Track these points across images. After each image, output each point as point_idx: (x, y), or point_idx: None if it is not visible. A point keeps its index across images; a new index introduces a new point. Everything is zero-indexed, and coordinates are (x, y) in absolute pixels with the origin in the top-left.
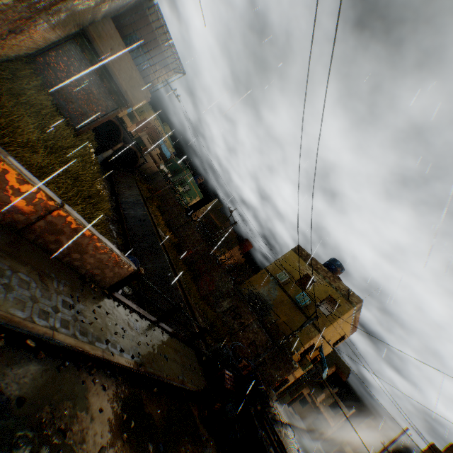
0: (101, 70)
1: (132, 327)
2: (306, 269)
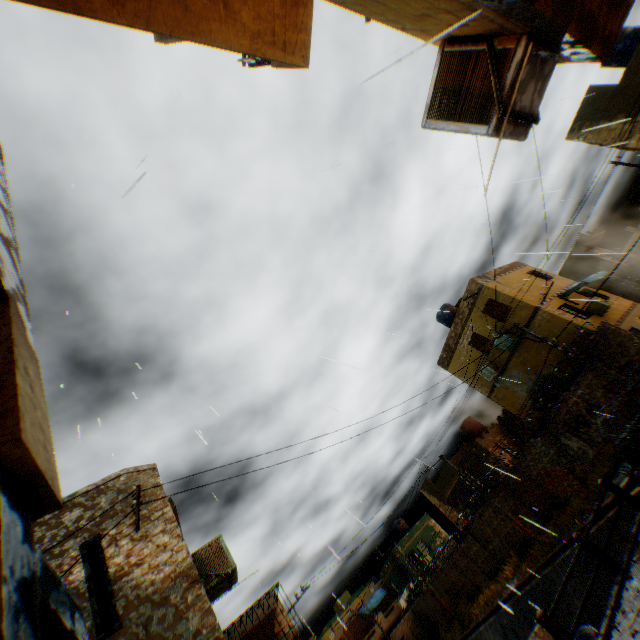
0: None
1: (629, 618)
2: (463, 347)
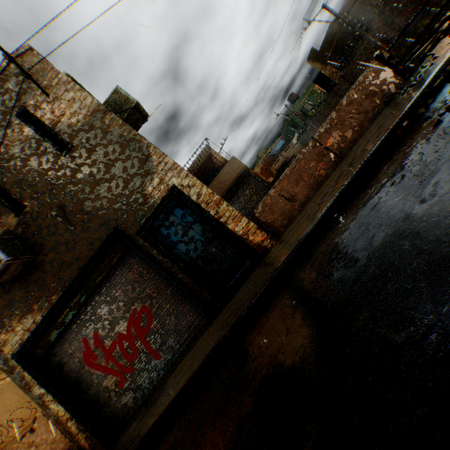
0: (233, 192)
1: None
2: None
